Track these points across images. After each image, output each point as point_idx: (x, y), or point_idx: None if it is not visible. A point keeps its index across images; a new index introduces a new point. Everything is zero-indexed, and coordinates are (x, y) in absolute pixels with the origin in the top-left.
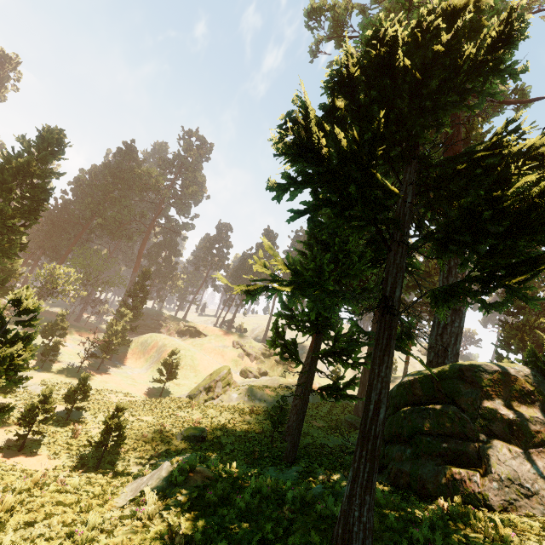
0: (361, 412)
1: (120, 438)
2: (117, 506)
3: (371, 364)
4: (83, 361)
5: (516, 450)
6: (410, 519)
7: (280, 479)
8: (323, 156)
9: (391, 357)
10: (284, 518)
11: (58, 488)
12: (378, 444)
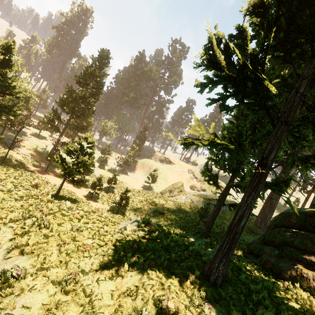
0: (259, 224)
1: (126, 203)
2: (118, 228)
3: (243, 195)
4: (116, 167)
5: None
6: (256, 281)
7: (195, 242)
8: (223, 66)
9: (257, 193)
10: (184, 255)
11: (99, 215)
12: (236, 237)
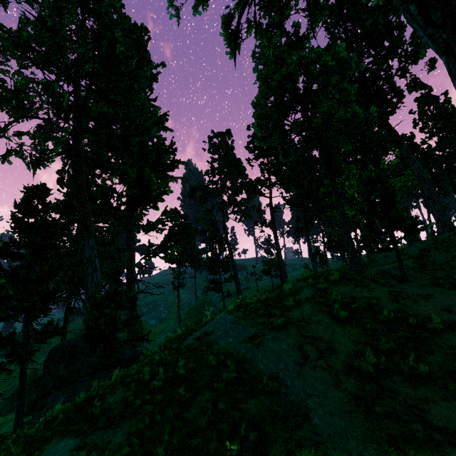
0: None
1: None
2: None
3: None
4: None
5: (59, 393)
6: None
7: None
8: None
9: None
10: None
11: None
12: None
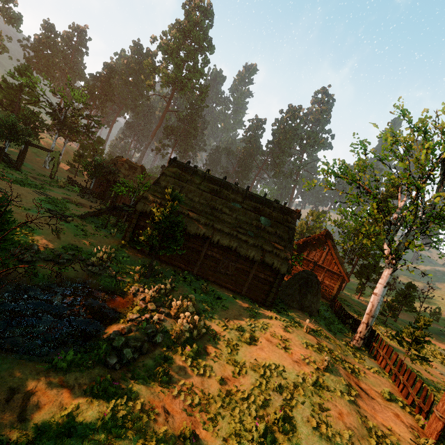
0: None
1: None
2: None
3: None
4: None
5: None
6: None
7: None
8: None
9: None
10: None
11: None
12: None
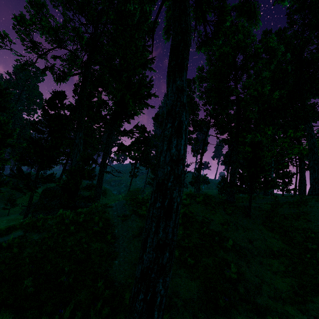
0: None
1: None
2: None
3: None
4: None
5: (42, 212)
6: None
7: None
8: None
9: None
10: None
11: None
12: None
